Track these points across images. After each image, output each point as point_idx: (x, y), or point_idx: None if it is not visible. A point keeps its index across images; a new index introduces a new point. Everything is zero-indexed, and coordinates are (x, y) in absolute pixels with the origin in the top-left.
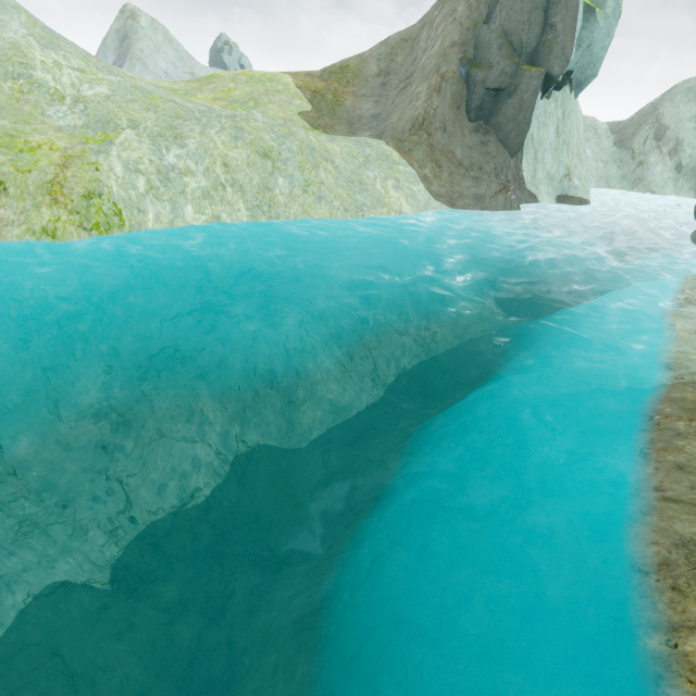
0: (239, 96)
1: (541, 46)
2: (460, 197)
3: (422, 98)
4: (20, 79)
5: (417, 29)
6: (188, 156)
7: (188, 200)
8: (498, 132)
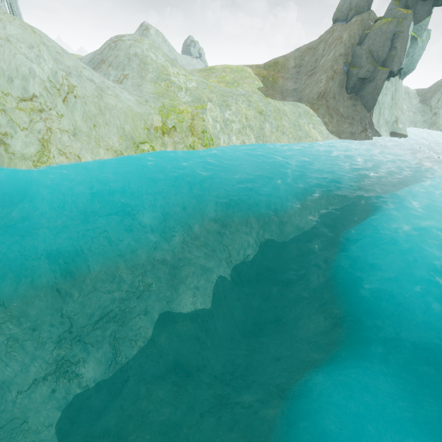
0: (229, 80)
1: (388, 57)
2: (343, 133)
3: (323, 82)
4: (166, 81)
5: (316, 43)
6: (232, 114)
7: (233, 134)
8: (362, 99)
